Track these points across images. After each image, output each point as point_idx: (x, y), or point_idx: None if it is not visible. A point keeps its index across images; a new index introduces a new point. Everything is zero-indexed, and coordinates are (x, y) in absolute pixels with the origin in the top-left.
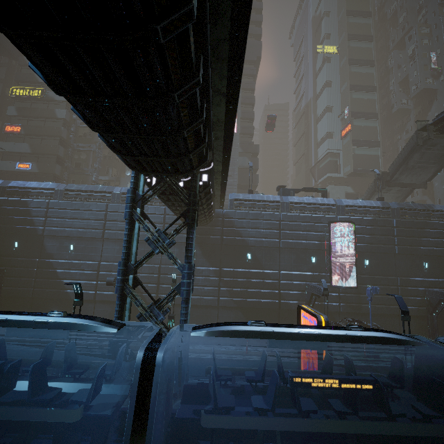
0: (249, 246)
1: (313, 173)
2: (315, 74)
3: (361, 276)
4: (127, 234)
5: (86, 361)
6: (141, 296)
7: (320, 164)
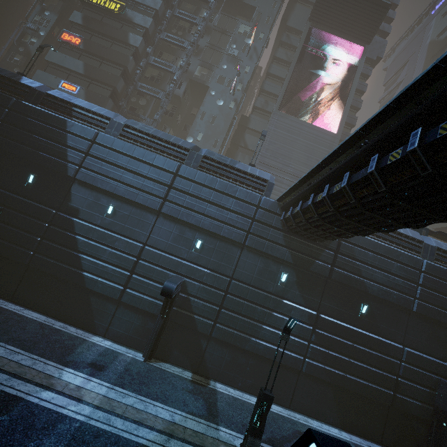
0: (367, 293)
1: None
2: None
3: None
4: None
5: None
6: (191, 318)
7: None
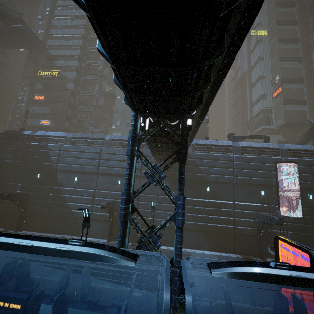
0: (208, 181)
1: (248, 125)
2: (249, 52)
3: (305, 208)
4: (128, 168)
5: (98, 286)
6: None
7: (254, 118)
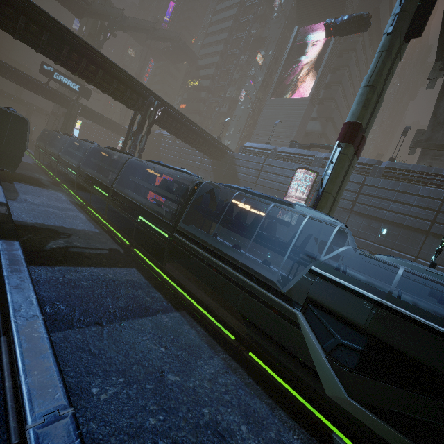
0: (238, 179)
1: None
2: None
3: None
4: (127, 132)
5: None
6: None
7: None
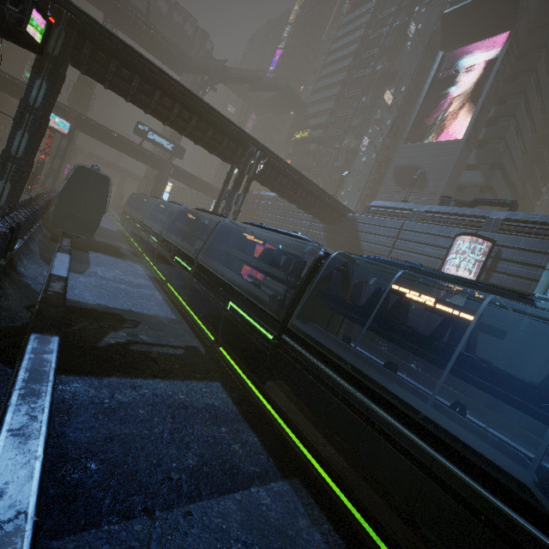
0: (362, 250)
1: None
2: None
3: None
4: (221, 191)
5: None
6: None
7: None
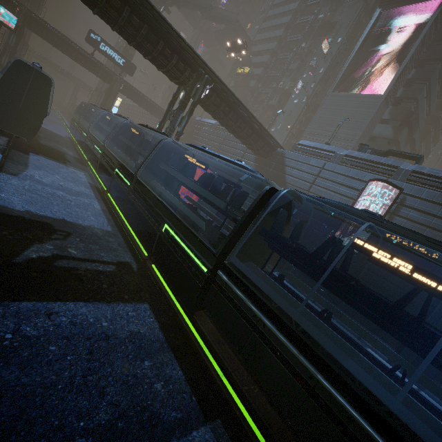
0: (286, 183)
1: None
2: None
3: None
4: (166, 111)
5: None
6: None
7: None
